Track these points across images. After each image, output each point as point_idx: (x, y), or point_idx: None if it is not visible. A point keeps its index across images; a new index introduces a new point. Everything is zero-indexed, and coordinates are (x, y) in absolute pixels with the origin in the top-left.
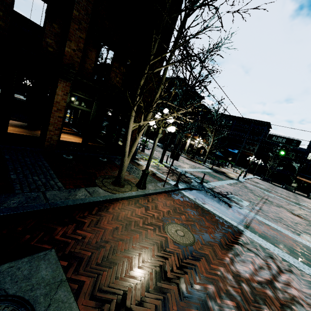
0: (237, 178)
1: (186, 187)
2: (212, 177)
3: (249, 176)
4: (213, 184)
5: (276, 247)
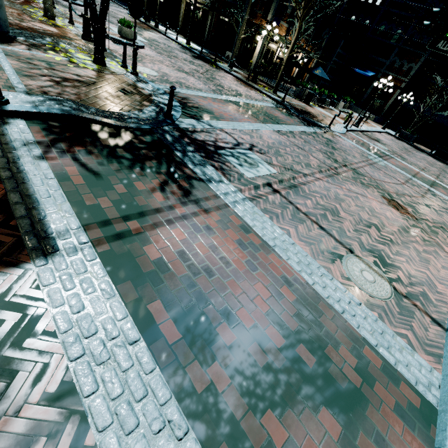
0: (328, 125)
1: (52, 111)
2: (250, 115)
3: (370, 128)
4: (220, 125)
5: (133, 320)
